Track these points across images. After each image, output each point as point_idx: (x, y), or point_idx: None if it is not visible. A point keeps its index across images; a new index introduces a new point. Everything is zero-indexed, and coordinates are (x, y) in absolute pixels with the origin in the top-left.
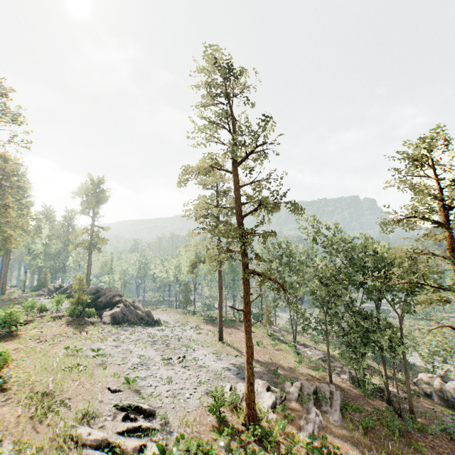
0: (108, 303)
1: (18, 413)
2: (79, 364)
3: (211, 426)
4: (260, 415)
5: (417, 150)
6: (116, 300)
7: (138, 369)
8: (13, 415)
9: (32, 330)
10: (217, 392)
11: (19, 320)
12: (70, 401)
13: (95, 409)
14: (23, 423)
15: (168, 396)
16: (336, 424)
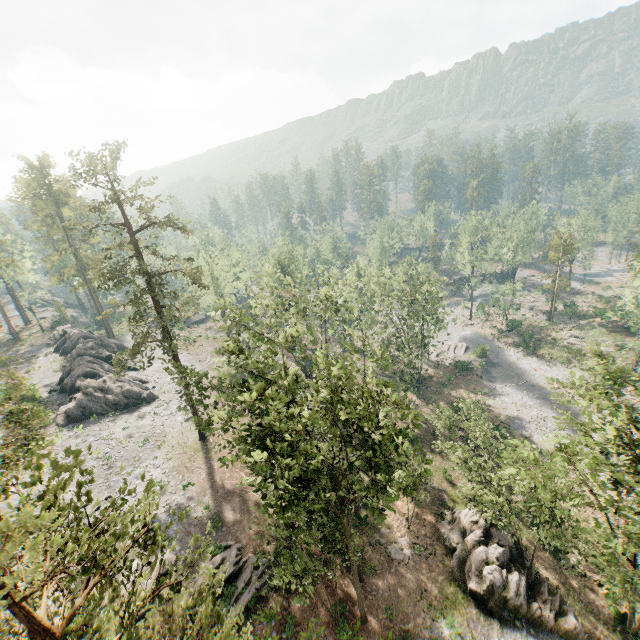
0: (74, 387)
1: None
2: None
3: None
4: None
5: None
6: (77, 385)
7: None
8: None
9: None
10: None
11: None
12: None
13: None
14: None
15: None
16: None
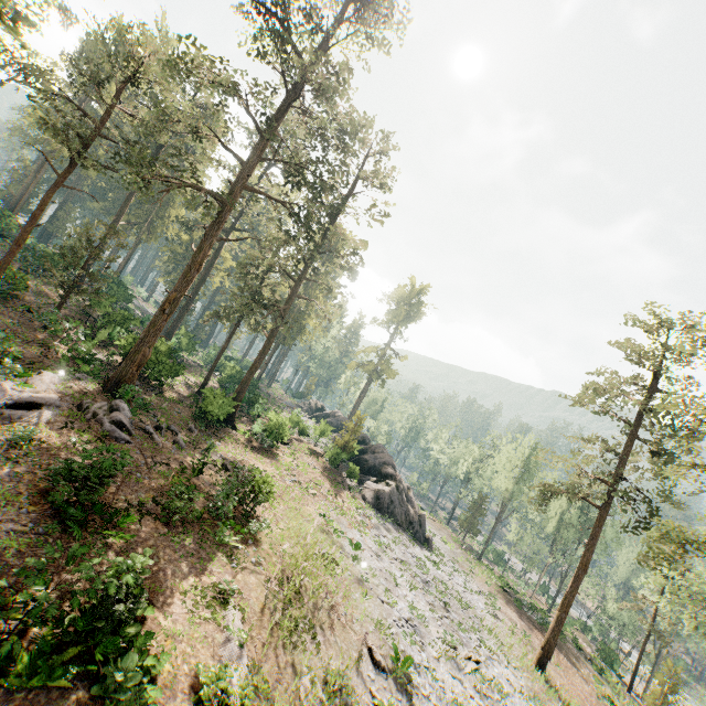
0: (374, 469)
1: (263, 601)
2: (334, 558)
3: None
4: None
5: None
6: (387, 471)
7: (407, 633)
8: (258, 600)
9: (289, 456)
10: None
11: (284, 436)
12: (320, 632)
13: (349, 684)
14: (267, 630)
15: None
16: None
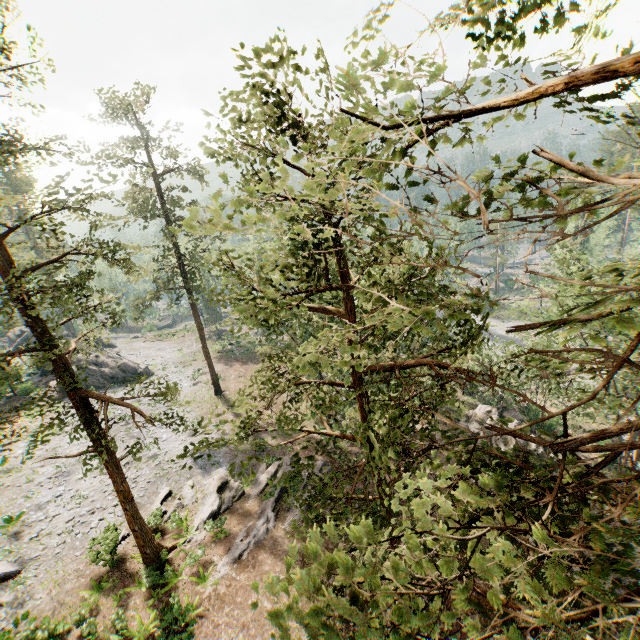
0: None
1: None
2: None
3: (94, 577)
4: (178, 542)
5: (237, 138)
6: None
7: (46, 488)
8: None
9: None
10: (110, 530)
11: None
12: None
13: None
14: None
15: (64, 531)
16: (289, 530)
